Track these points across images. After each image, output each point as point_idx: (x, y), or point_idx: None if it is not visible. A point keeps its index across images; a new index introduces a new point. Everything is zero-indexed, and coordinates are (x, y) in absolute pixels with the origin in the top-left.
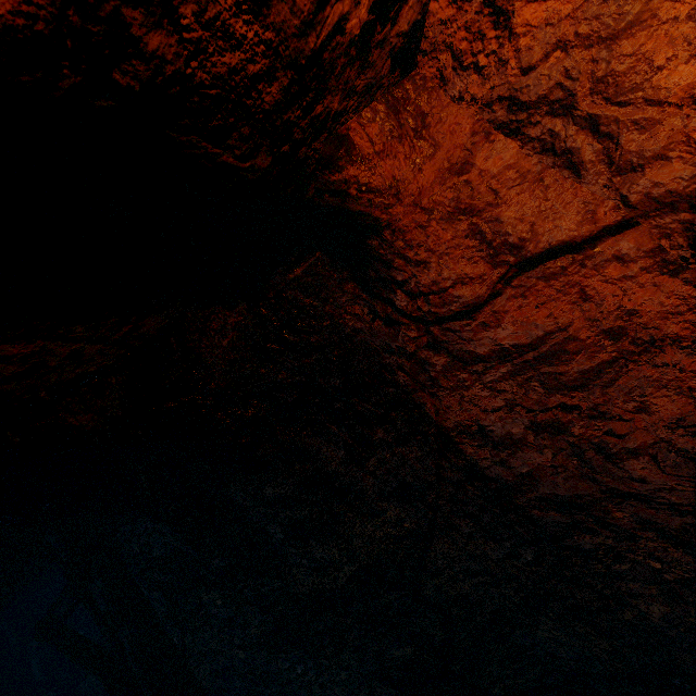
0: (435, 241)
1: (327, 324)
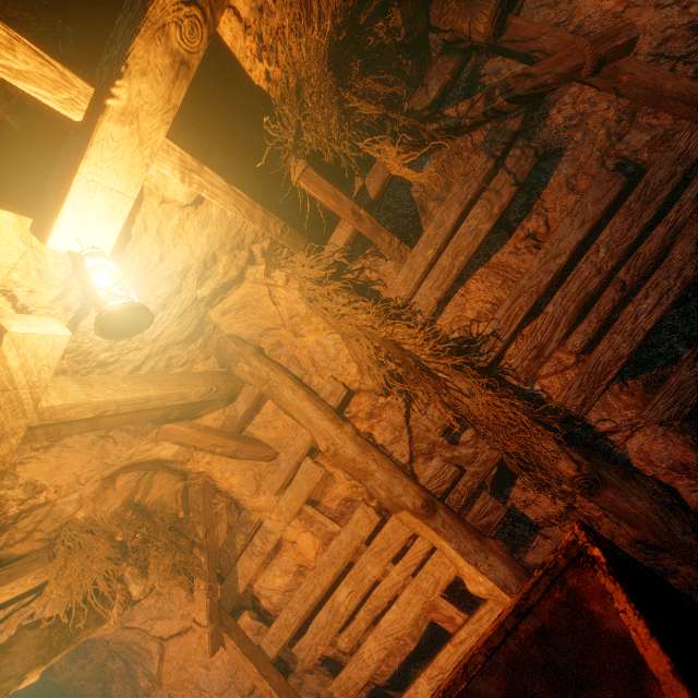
0: (89, 689)
1: (59, 690)
